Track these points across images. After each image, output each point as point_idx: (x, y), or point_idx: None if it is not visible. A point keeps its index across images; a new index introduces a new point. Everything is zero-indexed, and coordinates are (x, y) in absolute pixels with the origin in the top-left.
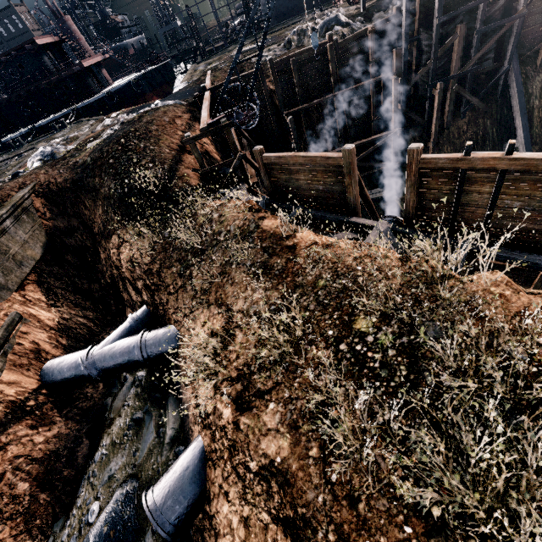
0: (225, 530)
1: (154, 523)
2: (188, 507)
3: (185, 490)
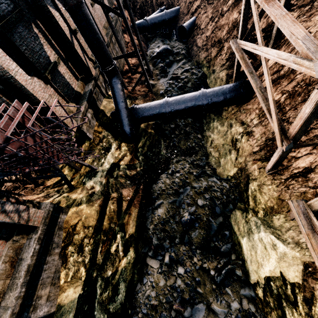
0: (204, 19)
1: (184, 26)
2: (191, 27)
3: (191, 23)
